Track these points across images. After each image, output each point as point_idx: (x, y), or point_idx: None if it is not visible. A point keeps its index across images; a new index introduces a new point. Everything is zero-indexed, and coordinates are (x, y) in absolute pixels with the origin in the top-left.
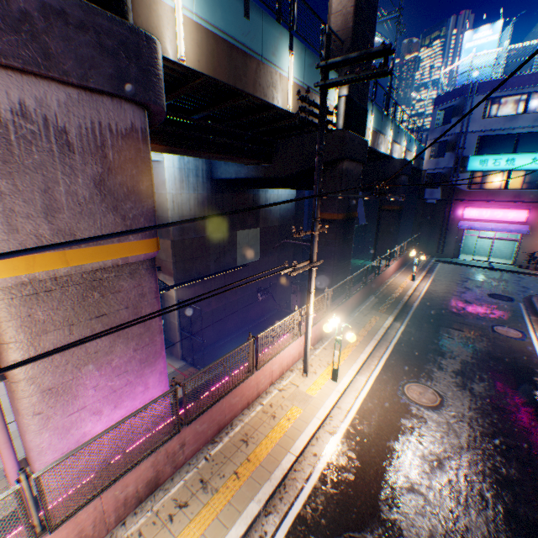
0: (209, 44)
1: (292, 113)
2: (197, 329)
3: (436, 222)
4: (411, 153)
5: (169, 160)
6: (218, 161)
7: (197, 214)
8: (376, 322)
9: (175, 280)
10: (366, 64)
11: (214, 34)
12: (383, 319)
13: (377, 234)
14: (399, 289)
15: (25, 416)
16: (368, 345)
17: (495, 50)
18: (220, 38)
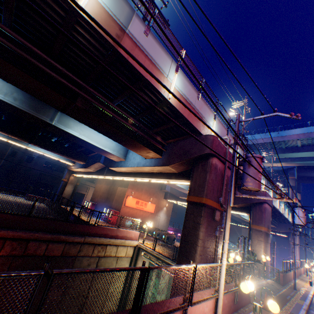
0: None
1: None
2: None
3: None
4: None
5: None
6: None
7: None
8: None
9: None
10: None
11: None
12: None
13: None
14: None
15: (296, 257)
16: None
17: None
18: None
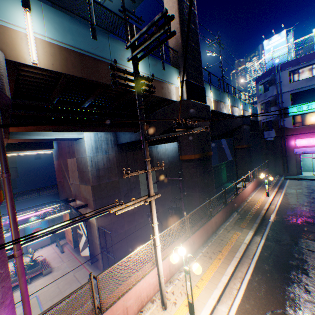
0: (62, 54)
1: (144, 93)
2: (114, 246)
3: (277, 151)
4: (248, 112)
5: (87, 137)
6: (120, 133)
7: (109, 167)
8: (237, 237)
9: (95, 212)
10: (197, 61)
11: (67, 48)
12: (244, 233)
13: (236, 165)
14: (257, 204)
15: None
16: (230, 264)
17: (285, 45)
18: (72, 50)
